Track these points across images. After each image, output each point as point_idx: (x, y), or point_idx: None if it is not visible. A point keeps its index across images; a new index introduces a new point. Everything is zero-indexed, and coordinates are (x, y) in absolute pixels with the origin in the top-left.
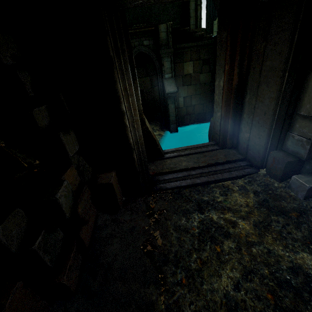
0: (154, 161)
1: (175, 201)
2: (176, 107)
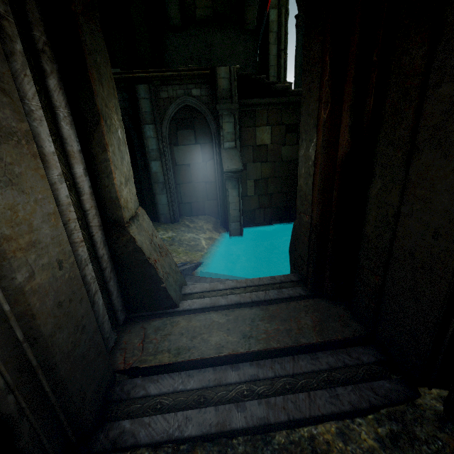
0: (150, 320)
1: None
2: (241, 196)
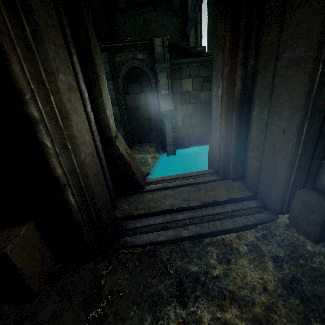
0: (129, 196)
1: (143, 273)
2: (174, 127)
